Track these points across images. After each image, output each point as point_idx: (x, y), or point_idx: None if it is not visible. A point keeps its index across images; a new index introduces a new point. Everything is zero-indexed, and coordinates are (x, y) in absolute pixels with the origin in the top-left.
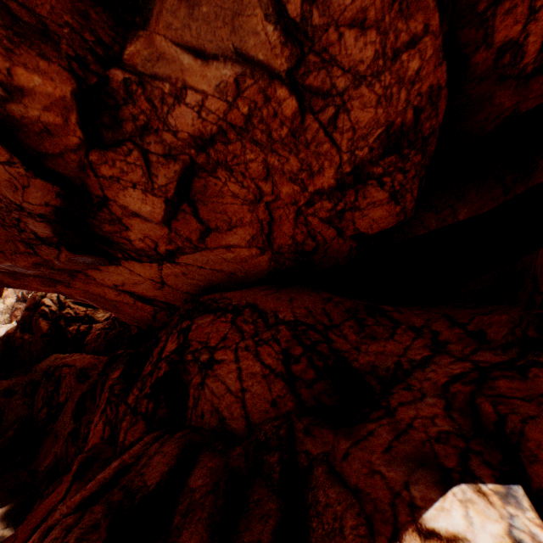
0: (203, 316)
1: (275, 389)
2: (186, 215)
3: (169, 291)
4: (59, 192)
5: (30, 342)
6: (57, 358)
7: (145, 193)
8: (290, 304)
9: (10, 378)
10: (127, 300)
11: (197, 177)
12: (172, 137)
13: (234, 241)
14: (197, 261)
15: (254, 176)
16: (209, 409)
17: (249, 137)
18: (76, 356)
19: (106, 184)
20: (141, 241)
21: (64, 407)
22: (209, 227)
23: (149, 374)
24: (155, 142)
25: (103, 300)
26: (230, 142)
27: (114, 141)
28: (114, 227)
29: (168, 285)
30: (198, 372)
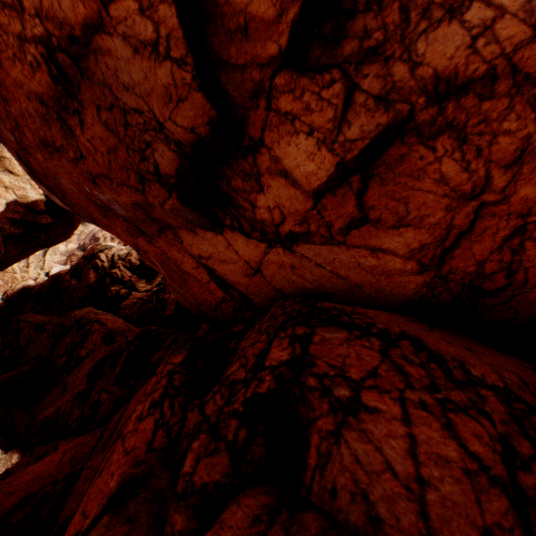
0: (329, 327)
1: (490, 506)
2: (347, 192)
3: (257, 282)
4: (213, 118)
5: (74, 288)
6: (91, 311)
7: (319, 145)
8: (478, 357)
9: (45, 315)
10: (201, 277)
11: (399, 141)
12: (405, 72)
13: (391, 244)
14: (318, 256)
15: (493, 158)
16: (349, 487)
17: (530, 94)
18: (110, 316)
19: (273, 122)
20: (267, 210)
21: (81, 362)
22: (367, 217)
23: (242, 382)
24: (375, 76)
25: (176, 269)
26: (491, 95)
27: (317, 63)
28: (245, 184)
29: (262, 274)
30: (329, 411)
